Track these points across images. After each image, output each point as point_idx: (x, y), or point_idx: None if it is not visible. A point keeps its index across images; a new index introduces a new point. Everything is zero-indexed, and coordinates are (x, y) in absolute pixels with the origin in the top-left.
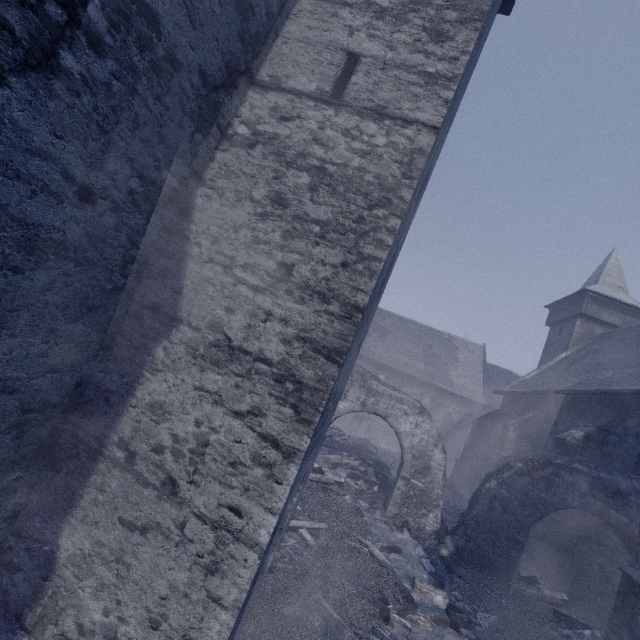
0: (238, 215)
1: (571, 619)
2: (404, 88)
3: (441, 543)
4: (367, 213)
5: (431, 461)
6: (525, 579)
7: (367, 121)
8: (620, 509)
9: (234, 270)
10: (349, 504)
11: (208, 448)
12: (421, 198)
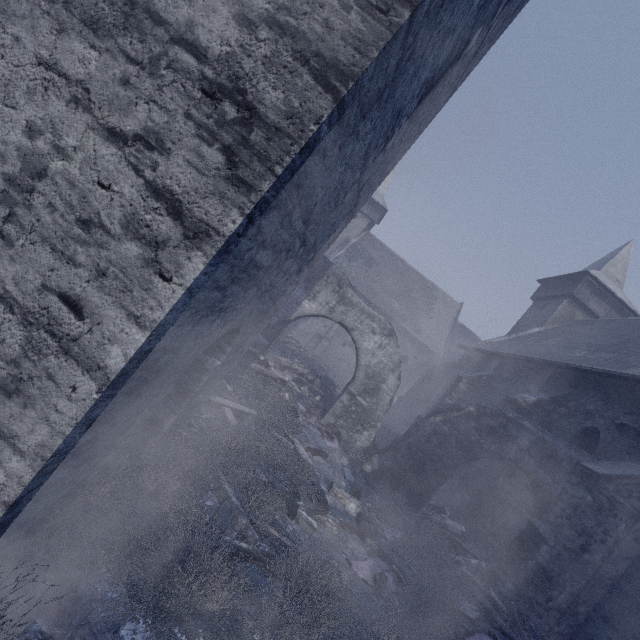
0: None
1: (464, 548)
2: None
3: (367, 459)
4: None
5: (383, 384)
6: (433, 507)
7: None
8: (549, 471)
9: None
10: (287, 402)
11: (43, 182)
12: (506, 26)
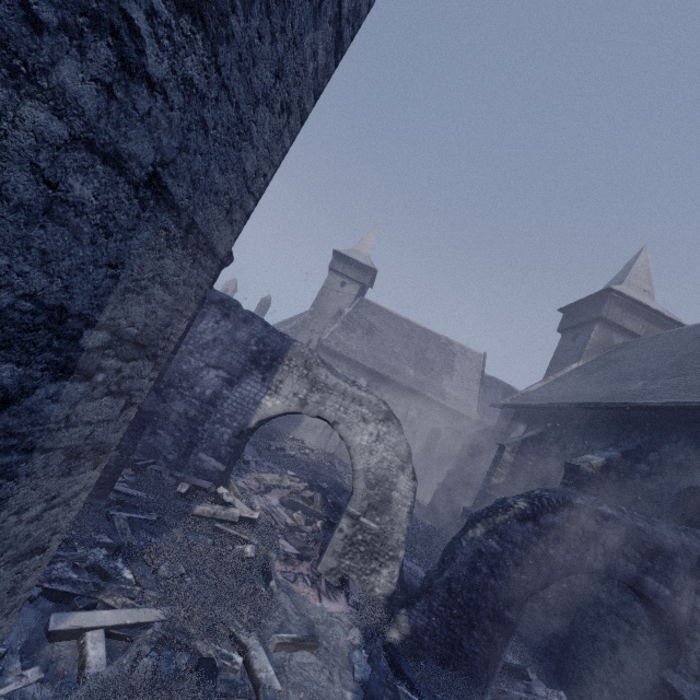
0: None
1: None
2: None
3: (391, 621)
4: None
5: (393, 491)
6: (510, 670)
7: None
8: (661, 576)
9: None
10: (251, 558)
11: None
12: None
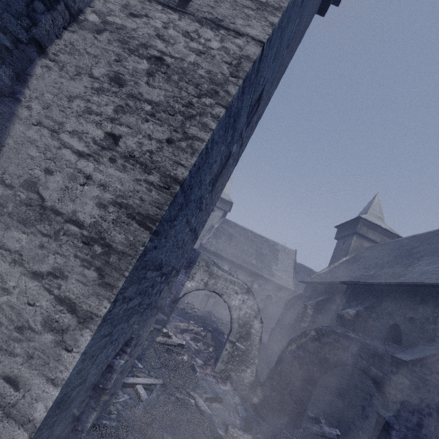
0: (75, 87)
1: None
2: (239, 9)
3: (253, 393)
4: (196, 100)
5: (252, 329)
6: (312, 419)
7: (205, 28)
8: (377, 366)
9: (61, 135)
10: (186, 362)
11: None
12: (255, 127)
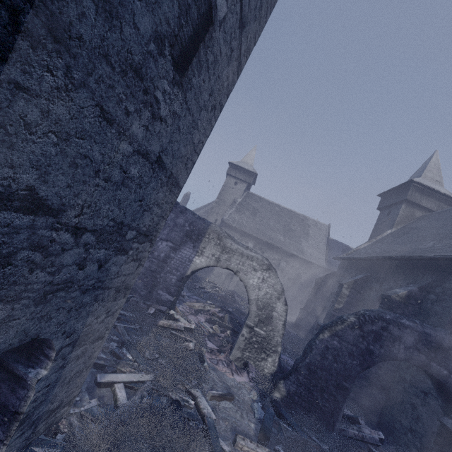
0: None
1: None
2: None
3: (275, 387)
4: None
5: (273, 312)
6: (348, 418)
7: None
8: (441, 362)
9: None
10: (192, 350)
11: None
12: (269, 8)
